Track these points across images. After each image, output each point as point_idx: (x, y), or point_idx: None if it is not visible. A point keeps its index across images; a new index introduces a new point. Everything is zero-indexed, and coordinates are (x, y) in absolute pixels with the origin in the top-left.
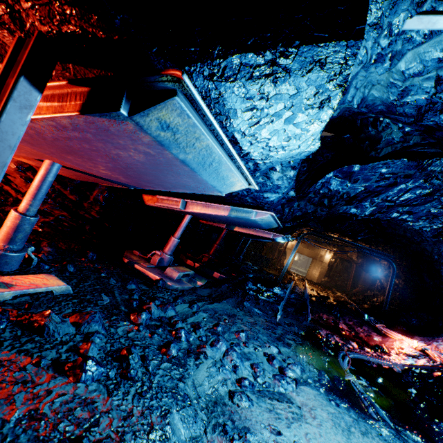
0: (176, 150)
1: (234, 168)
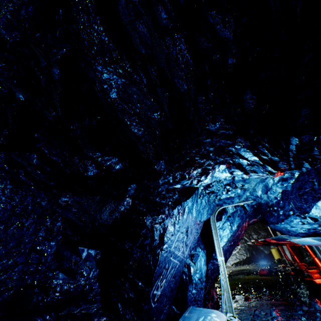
0: (304, 244)
1: (302, 239)
